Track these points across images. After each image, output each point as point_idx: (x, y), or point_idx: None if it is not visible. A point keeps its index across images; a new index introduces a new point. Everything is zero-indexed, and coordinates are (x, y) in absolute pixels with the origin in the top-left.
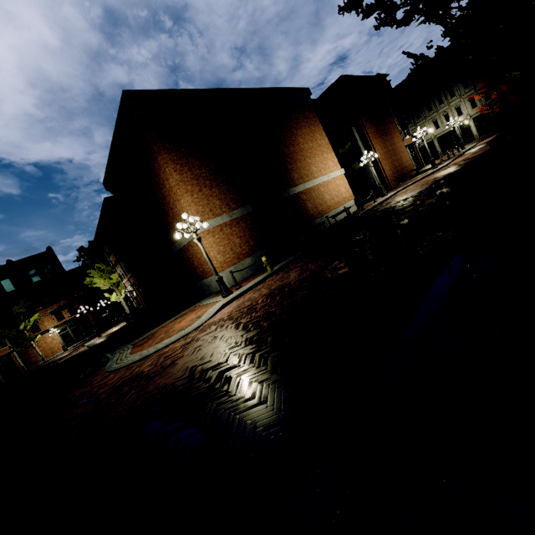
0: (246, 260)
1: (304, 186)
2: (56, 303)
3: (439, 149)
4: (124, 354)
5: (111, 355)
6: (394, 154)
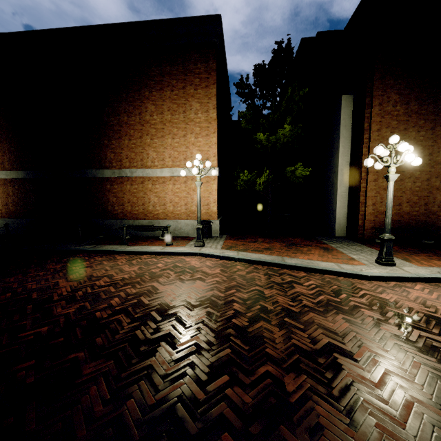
0: None
1: (114, 173)
2: None
3: None
4: None
5: None
6: None
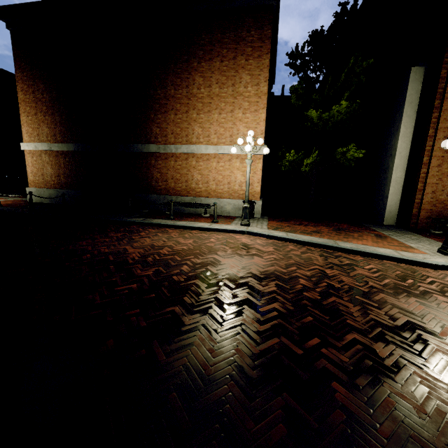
0: (49, 189)
1: (159, 148)
2: None
3: None
4: None
5: None
6: None
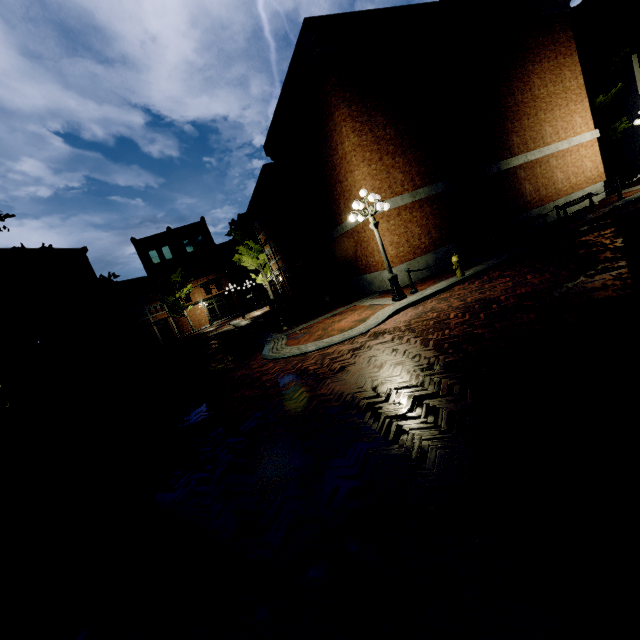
0: (423, 257)
1: (526, 157)
2: (205, 276)
3: None
4: (280, 344)
5: (265, 342)
6: None
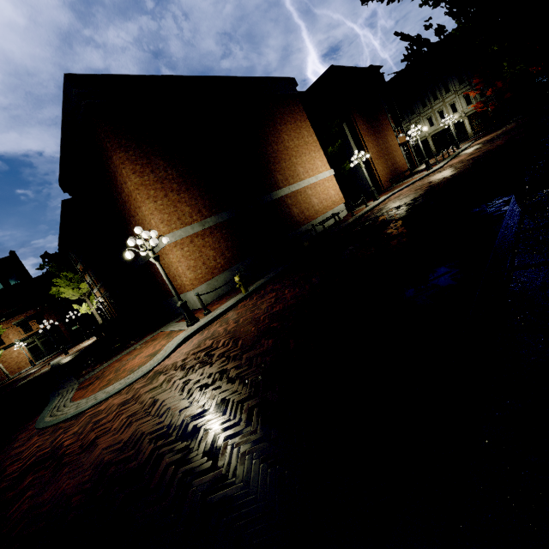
0: (221, 275)
1: (289, 189)
2: (22, 313)
3: (433, 147)
4: (65, 400)
5: (53, 397)
6: (387, 153)
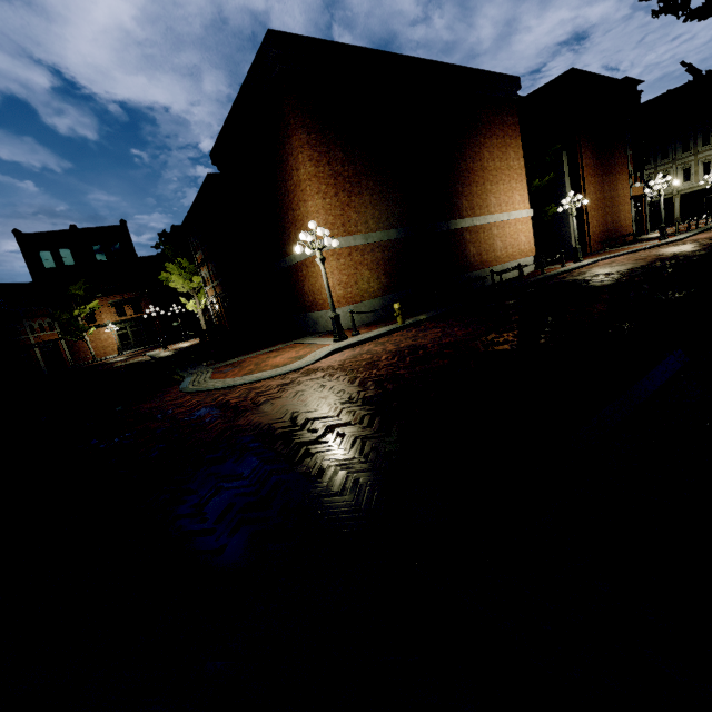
0: (371, 301)
1: (472, 222)
2: (120, 293)
3: (678, 212)
4: (203, 377)
5: (186, 374)
6: (610, 204)
